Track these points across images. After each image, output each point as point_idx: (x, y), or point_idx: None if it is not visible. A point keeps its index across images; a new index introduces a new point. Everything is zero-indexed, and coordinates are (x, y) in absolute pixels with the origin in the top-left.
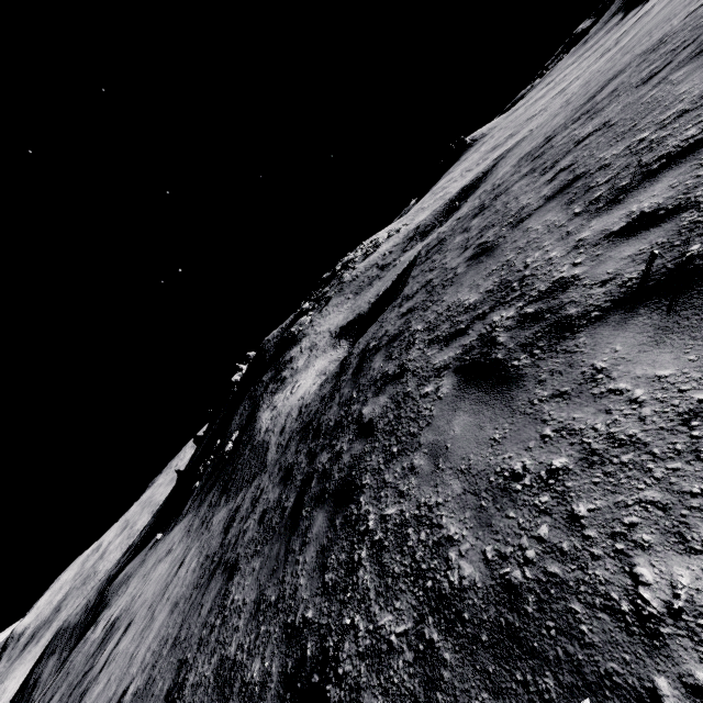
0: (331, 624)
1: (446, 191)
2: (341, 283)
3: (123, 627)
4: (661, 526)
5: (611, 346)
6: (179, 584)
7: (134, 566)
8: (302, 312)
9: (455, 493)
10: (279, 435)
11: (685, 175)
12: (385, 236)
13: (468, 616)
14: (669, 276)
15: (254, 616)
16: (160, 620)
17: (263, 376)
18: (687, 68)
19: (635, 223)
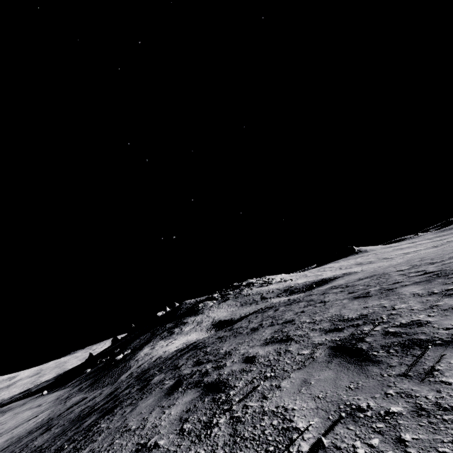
0: None
1: (322, 273)
2: (239, 293)
3: None
4: (115, 450)
5: (185, 398)
6: (24, 427)
7: (17, 404)
8: (211, 298)
9: (115, 426)
10: (137, 367)
11: (272, 349)
12: (277, 280)
13: None
14: (217, 383)
15: (31, 452)
16: None
17: (168, 323)
18: (346, 301)
19: (250, 357)
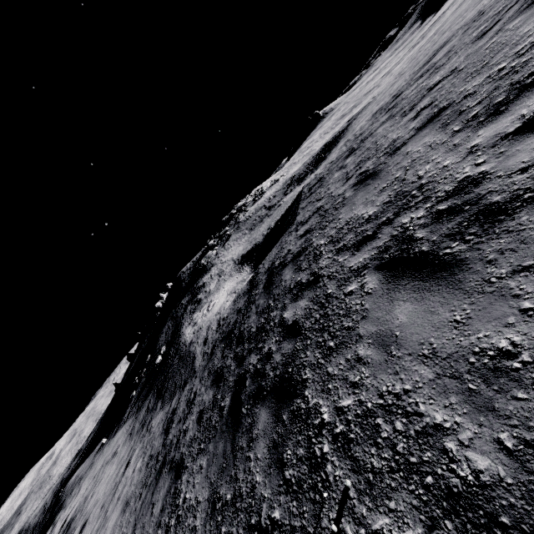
0: (307, 527)
1: (311, 149)
2: (237, 223)
3: (79, 528)
4: None
5: None
6: (128, 484)
7: (84, 468)
8: (209, 247)
9: (426, 379)
10: (203, 345)
11: None
12: (268, 185)
13: (509, 521)
14: None
15: (211, 516)
16: (113, 519)
17: (181, 300)
18: (521, 17)
19: (533, 121)
